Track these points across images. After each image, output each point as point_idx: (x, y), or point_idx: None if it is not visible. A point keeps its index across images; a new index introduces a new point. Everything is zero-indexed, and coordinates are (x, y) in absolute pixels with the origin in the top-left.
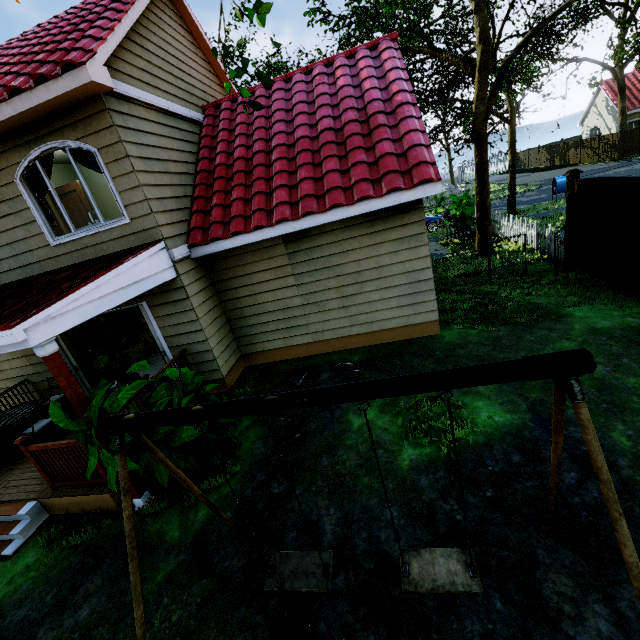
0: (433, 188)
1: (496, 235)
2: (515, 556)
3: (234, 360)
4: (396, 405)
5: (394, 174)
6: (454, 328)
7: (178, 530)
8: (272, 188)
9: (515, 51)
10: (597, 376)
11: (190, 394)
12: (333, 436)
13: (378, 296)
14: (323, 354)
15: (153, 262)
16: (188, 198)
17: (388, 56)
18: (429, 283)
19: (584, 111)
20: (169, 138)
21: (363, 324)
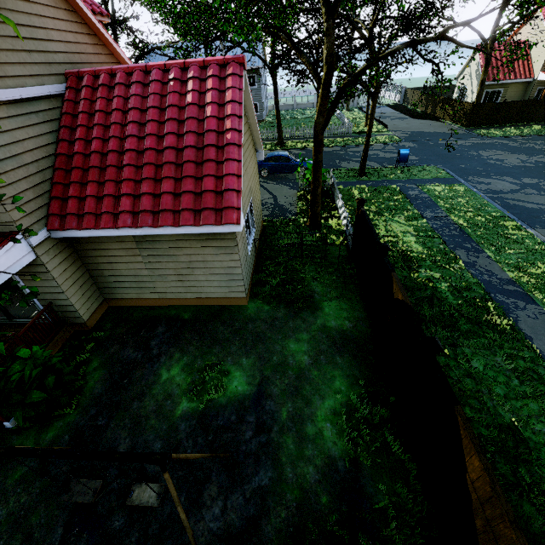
0: (235, 228)
1: (335, 201)
2: (203, 475)
3: (97, 305)
4: (193, 366)
5: (210, 211)
6: (257, 302)
7: (33, 445)
8: (120, 192)
9: (352, 78)
10: (302, 366)
11: (39, 367)
12: (147, 385)
13: (205, 278)
14: (167, 306)
15: (11, 255)
16: (48, 181)
17: (231, 85)
18: (239, 276)
19: (462, 68)
20: (23, 127)
21: (195, 292)
